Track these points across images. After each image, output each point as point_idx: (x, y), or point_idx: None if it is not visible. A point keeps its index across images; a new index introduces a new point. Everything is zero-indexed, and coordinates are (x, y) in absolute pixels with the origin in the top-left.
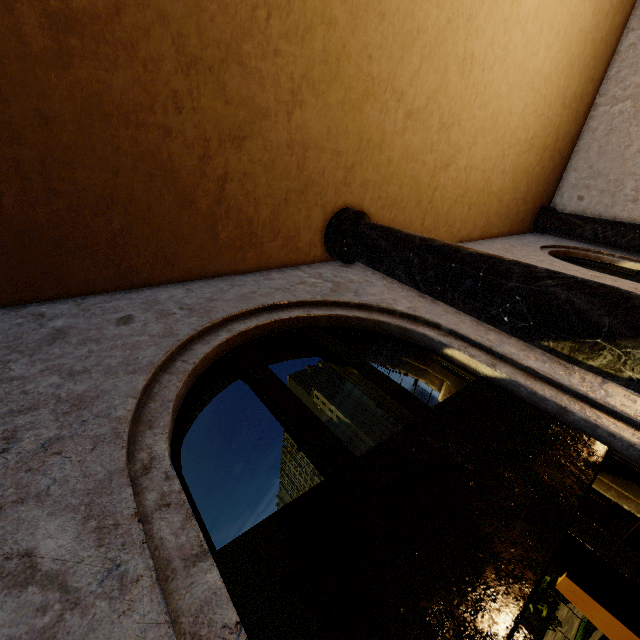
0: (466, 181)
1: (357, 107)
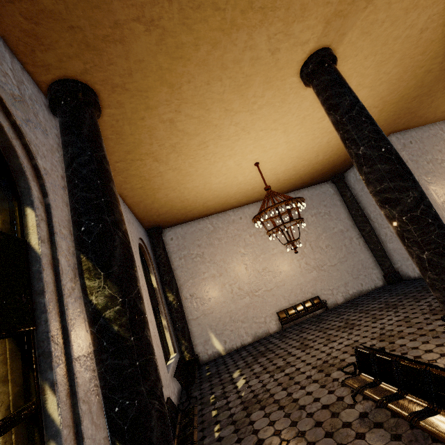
0: (154, 177)
1: (163, 81)
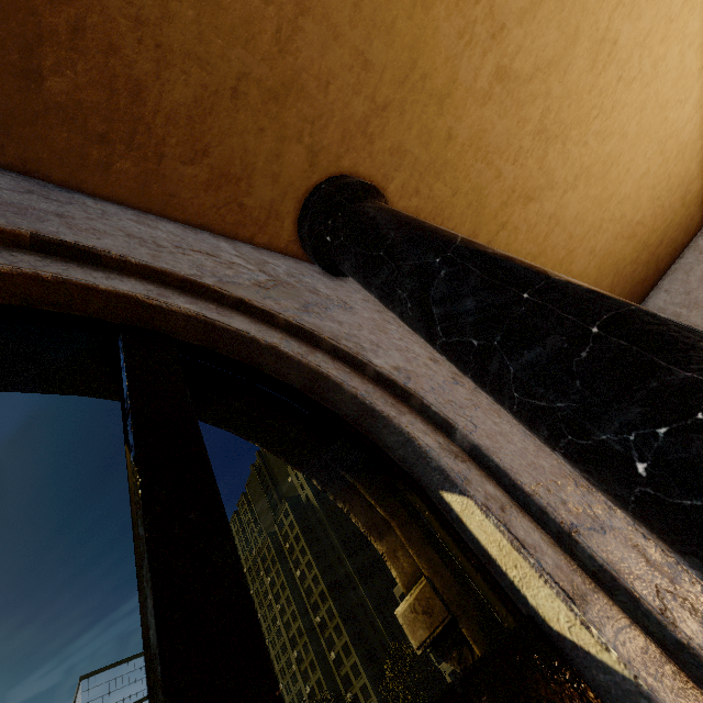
0: (545, 238)
1: None
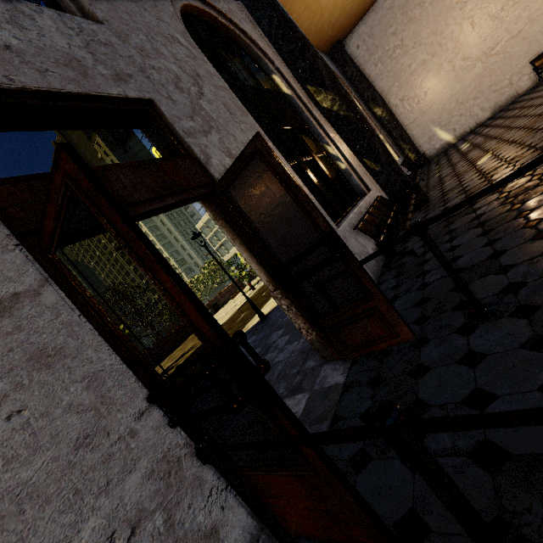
0: None
1: None
